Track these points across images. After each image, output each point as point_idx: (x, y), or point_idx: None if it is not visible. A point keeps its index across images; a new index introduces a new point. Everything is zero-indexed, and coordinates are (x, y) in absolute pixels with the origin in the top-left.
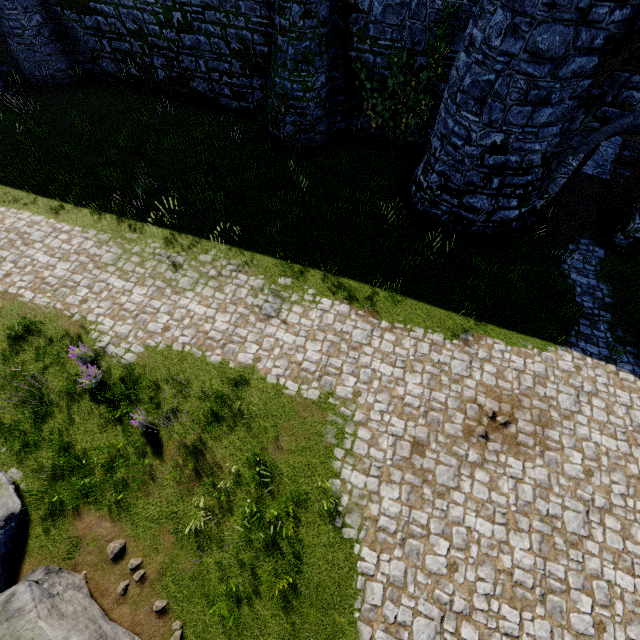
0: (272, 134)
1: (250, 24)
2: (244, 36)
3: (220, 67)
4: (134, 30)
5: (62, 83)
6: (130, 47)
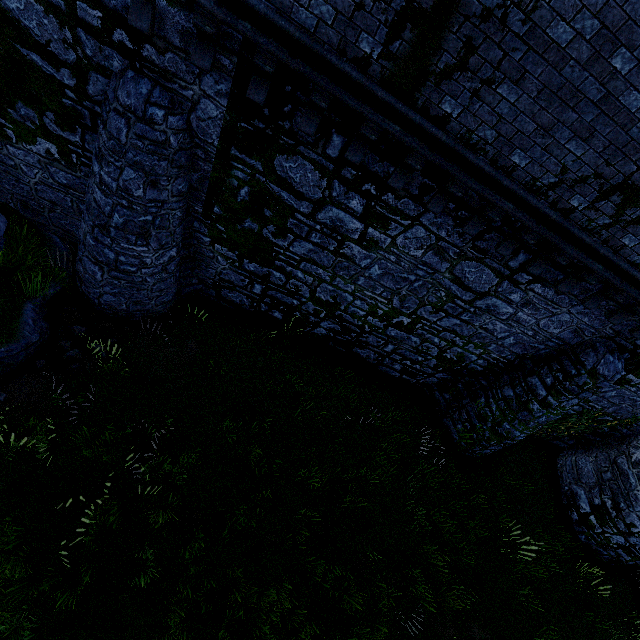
0: (455, 440)
1: (485, 354)
2: (468, 356)
3: (410, 355)
4: (323, 299)
5: (154, 314)
6: (298, 303)
